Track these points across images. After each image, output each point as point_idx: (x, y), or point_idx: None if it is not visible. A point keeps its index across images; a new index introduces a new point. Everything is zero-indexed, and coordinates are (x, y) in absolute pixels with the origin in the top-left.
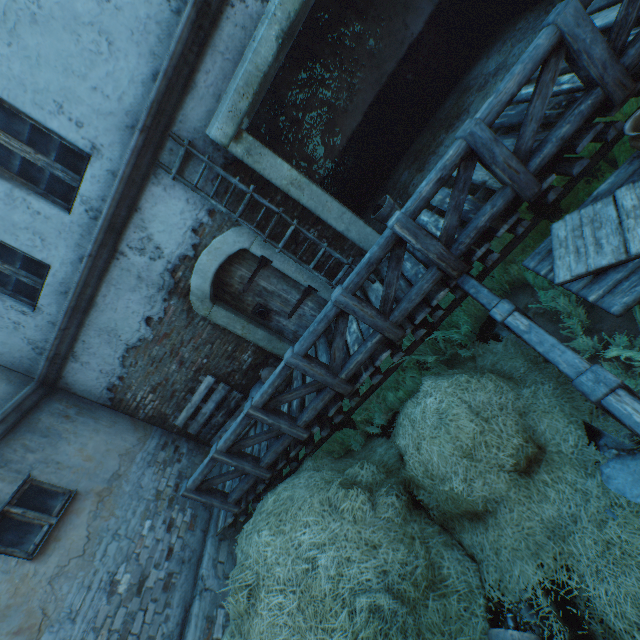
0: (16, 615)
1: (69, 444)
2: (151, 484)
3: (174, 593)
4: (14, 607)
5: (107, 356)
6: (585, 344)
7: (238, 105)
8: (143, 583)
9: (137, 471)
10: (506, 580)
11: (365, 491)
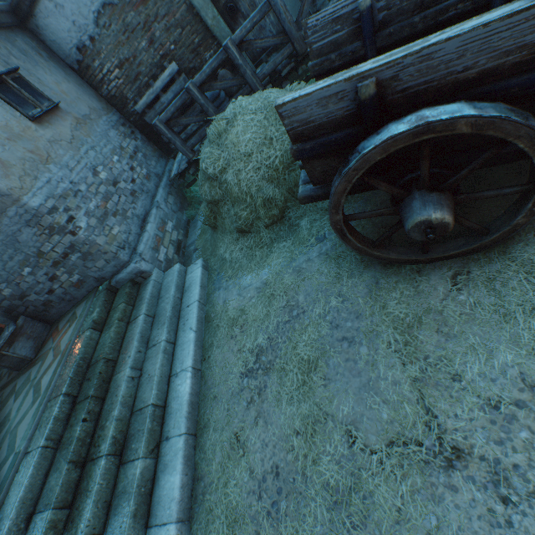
0: (28, 143)
1: (46, 74)
2: (116, 139)
3: (138, 201)
4: (25, 138)
5: (83, 6)
6: None
7: None
8: (116, 184)
9: (104, 125)
10: None
11: None
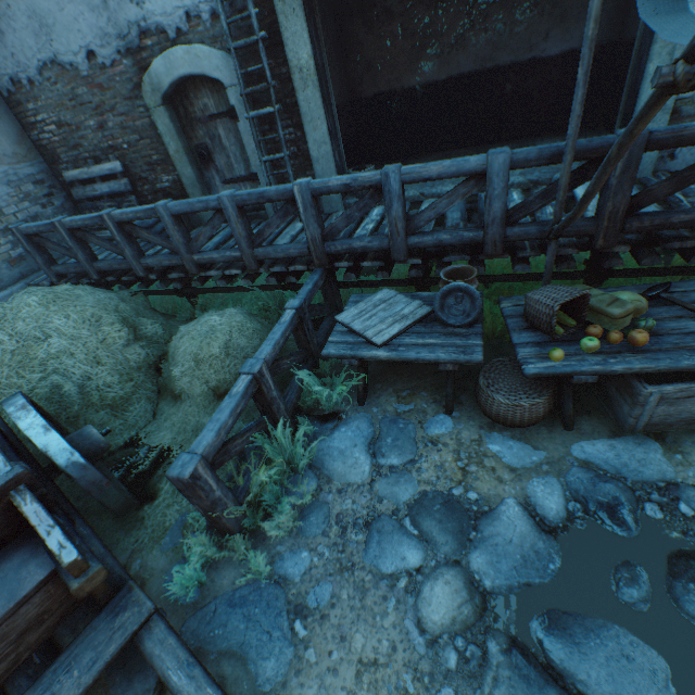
0: None
1: None
2: None
3: None
4: None
5: (28, 46)
6: (325, 367)
7: None
8: None
9: None
10: (155, 434)
11: (132, 334)
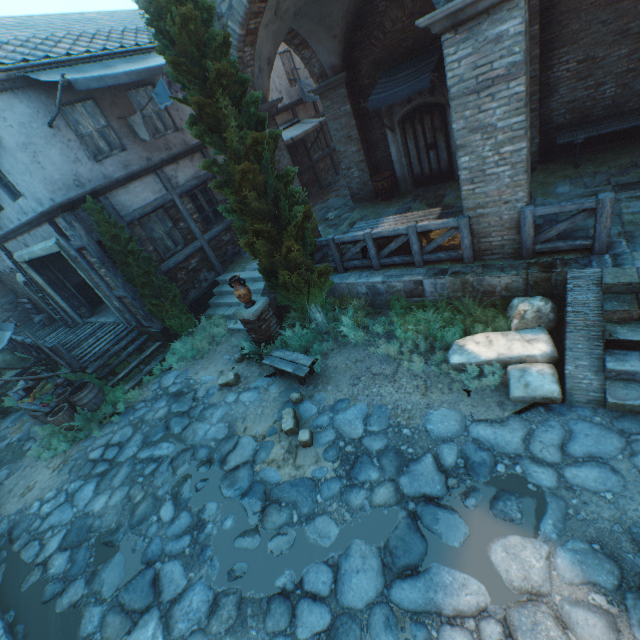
0: None
1: None
2: None
3: None
4: None
5: None
6: None
7: (21, 259)
8: None
9: None
10: None
11: None
